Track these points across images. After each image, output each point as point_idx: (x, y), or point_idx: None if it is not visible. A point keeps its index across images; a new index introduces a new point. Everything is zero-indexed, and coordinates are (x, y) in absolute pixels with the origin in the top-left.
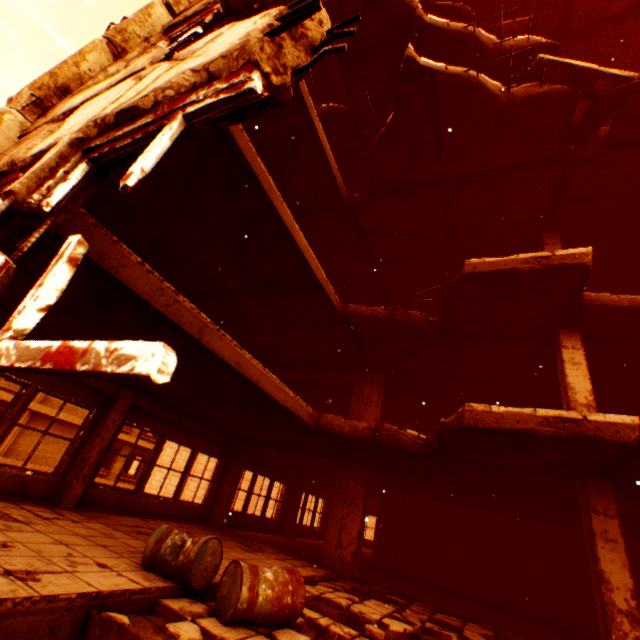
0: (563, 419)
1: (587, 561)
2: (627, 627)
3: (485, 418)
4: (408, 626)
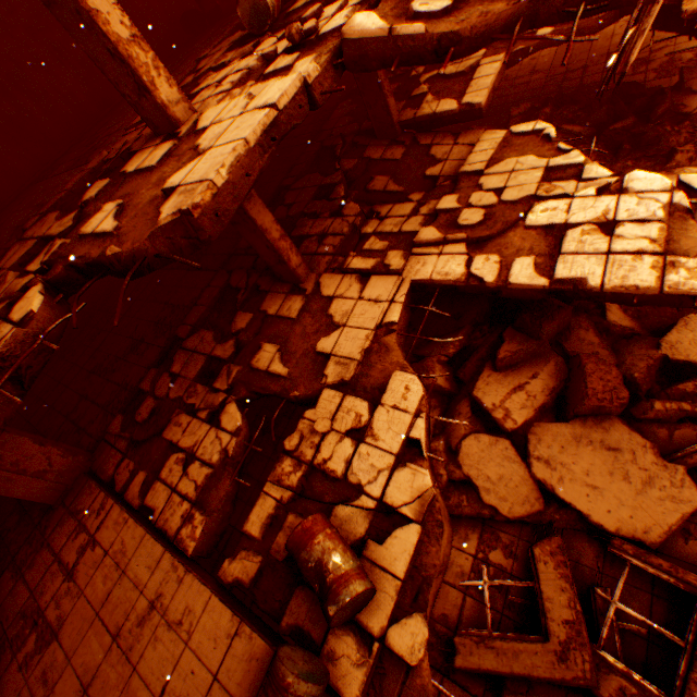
0: (268, 130)
1: (238, 226)
2: (286, 245)
3: (225, 206)
4: (235, 406)
